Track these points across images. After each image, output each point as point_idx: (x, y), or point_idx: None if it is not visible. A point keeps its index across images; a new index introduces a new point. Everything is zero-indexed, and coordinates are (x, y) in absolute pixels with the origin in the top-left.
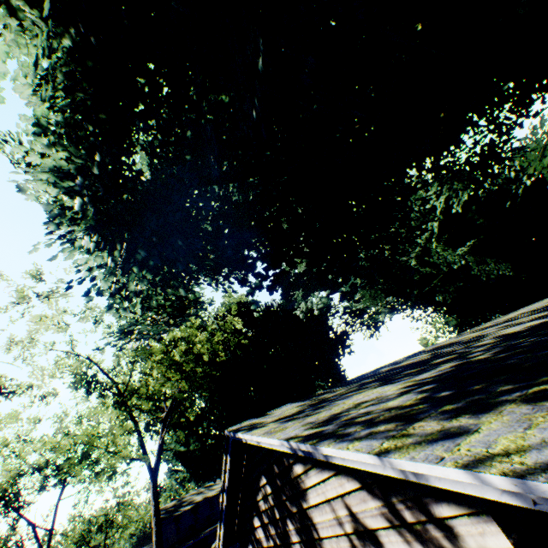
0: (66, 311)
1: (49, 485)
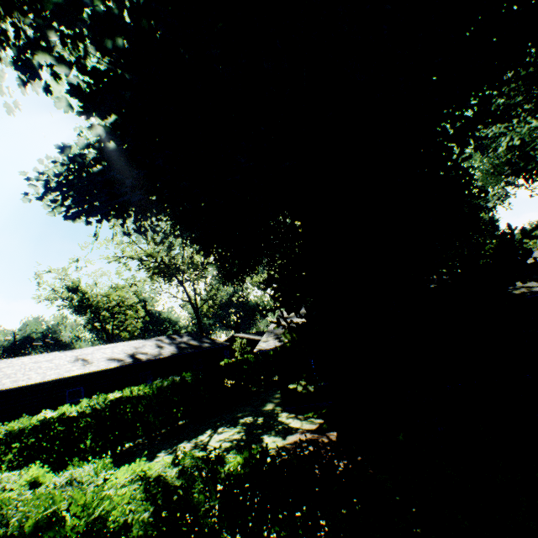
0: None
1: None
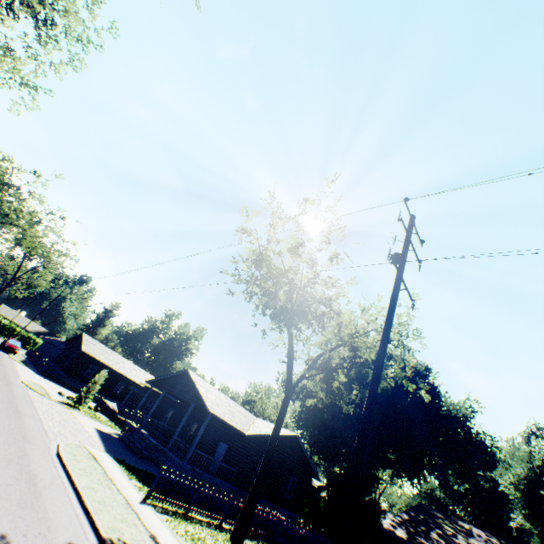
0: None
1: None
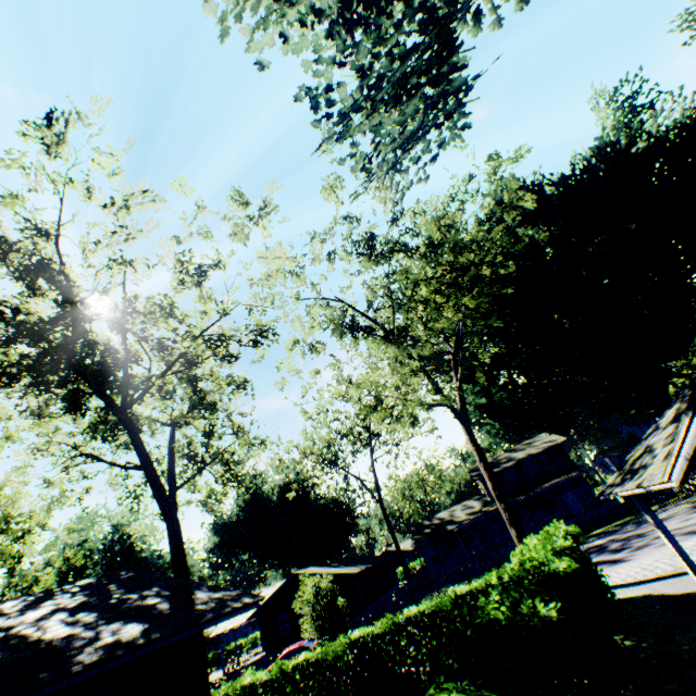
0: (294, 257)
1: (359, 449)
